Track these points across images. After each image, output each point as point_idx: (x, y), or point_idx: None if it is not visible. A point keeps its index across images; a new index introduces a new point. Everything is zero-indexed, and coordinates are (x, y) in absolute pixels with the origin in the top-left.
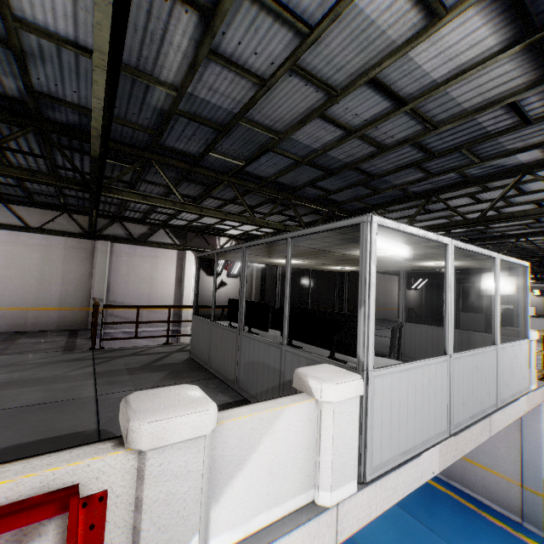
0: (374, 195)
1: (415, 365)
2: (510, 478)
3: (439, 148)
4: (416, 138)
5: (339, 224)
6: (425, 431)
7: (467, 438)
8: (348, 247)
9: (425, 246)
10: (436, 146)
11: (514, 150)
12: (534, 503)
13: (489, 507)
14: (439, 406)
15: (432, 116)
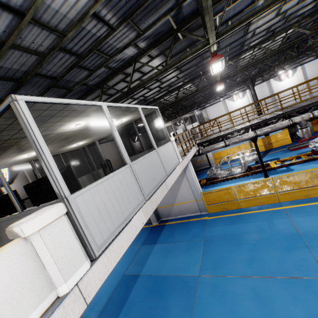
0: (69, 92)
1: (106, 178)
2: (192, 200)
3: (81, 51)
4: (58, 44)
5: (0, 110)
6: (129, 207)
7: (156, 197)
8: (48, 128)
9: (93, 111)
10: (78, 50)
11: (121, 48)
12: (201, 204)
13: (191, 216)
14: (133, 191)
15: (55, 26)
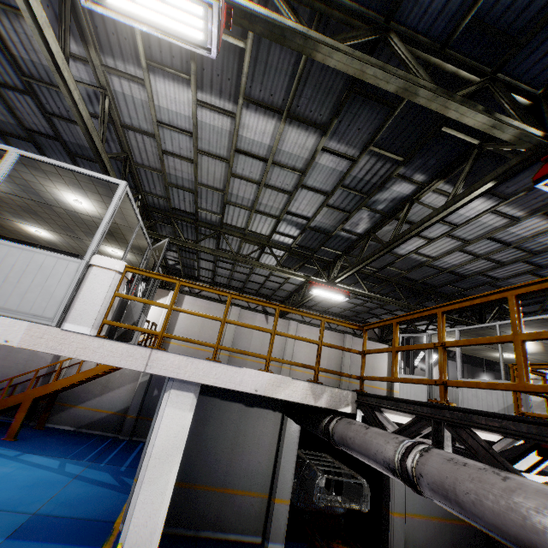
0: None
1: None
2: None
3: (21, 84)
4: None
5: None
6: None
7: None
8: None
9: None
10: (16, 83)
11: None
12: None
13: None
14: None
15: None
